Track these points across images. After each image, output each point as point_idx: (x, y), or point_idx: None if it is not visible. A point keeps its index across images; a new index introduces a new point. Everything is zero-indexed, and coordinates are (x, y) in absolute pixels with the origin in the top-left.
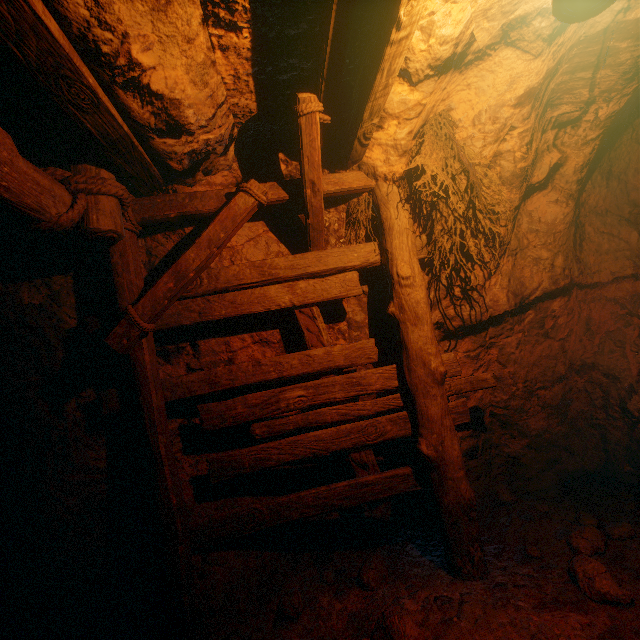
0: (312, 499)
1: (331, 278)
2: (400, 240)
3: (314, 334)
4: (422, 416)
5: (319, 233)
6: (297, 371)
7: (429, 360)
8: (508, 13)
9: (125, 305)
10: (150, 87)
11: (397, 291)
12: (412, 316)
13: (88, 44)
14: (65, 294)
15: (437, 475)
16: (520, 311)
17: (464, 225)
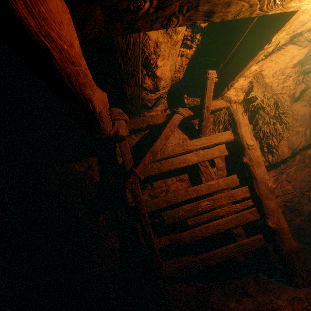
0: (219, 254)
1: (213, 148)
2: (245, 129)
3: (208, 174)
4: (266, 209)
5: (206, 128)
6: (204, 192)
7: (267, 182)
8: (294, 31)
9: (128, 168)
10: (156, 74)
11: (247, 152)
12: (256, 162)
13: (146, 61)
14: (94, 165)
15: (278, 237)
16: (293, 156)
17: (275, 120)
